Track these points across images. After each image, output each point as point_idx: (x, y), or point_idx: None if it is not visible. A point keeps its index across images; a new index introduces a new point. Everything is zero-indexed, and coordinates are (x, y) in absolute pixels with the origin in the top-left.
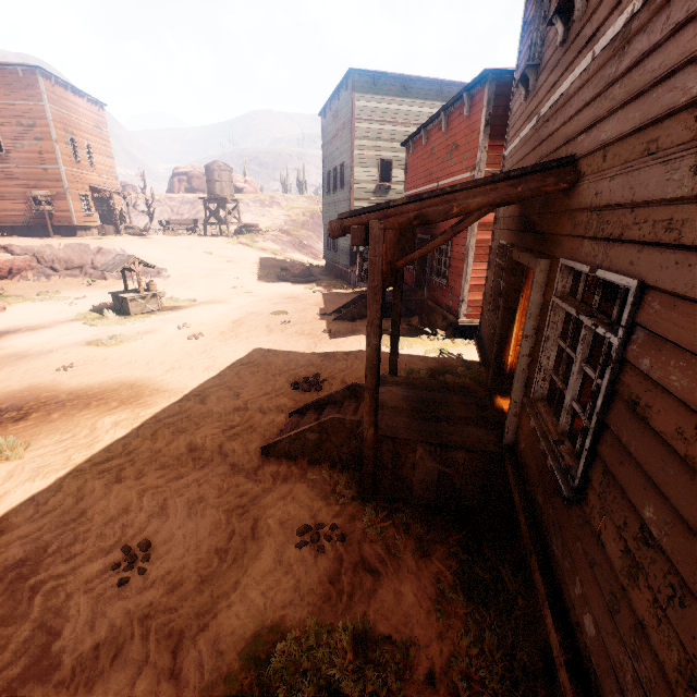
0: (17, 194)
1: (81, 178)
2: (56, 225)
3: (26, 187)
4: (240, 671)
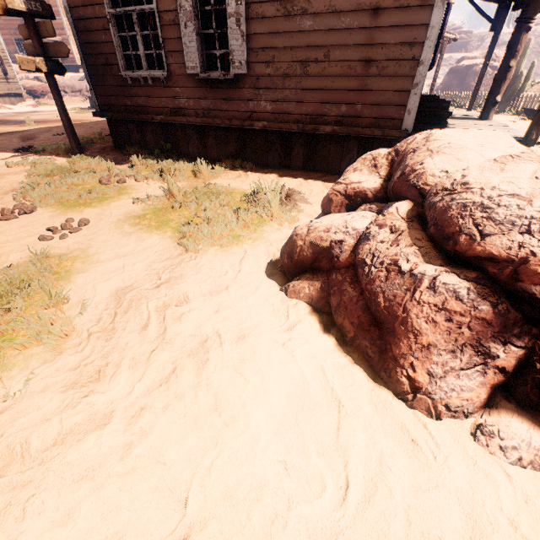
0: None
1: None
2: (66, 65)
3: None
4: None
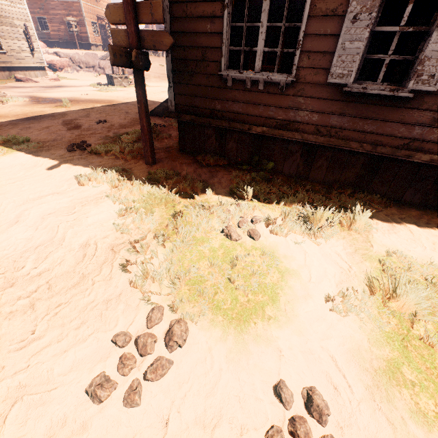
0: (59, 20)
1: (91, 10)
2: (80, 43)
3: (63, 15)
4: (123, 134)
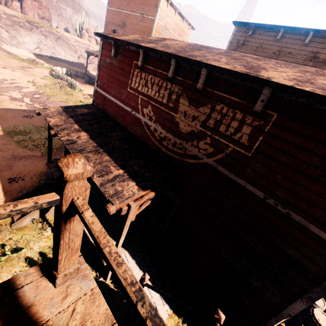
0: None
1: None
2: None
3: None
4: None
